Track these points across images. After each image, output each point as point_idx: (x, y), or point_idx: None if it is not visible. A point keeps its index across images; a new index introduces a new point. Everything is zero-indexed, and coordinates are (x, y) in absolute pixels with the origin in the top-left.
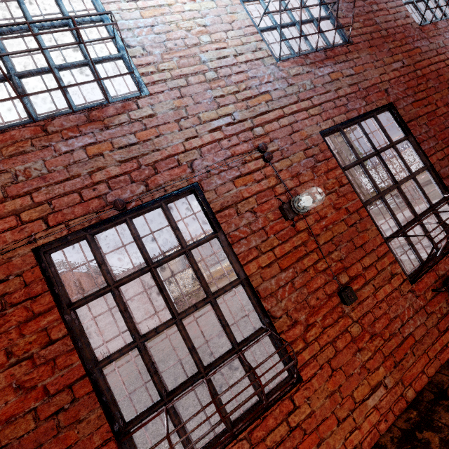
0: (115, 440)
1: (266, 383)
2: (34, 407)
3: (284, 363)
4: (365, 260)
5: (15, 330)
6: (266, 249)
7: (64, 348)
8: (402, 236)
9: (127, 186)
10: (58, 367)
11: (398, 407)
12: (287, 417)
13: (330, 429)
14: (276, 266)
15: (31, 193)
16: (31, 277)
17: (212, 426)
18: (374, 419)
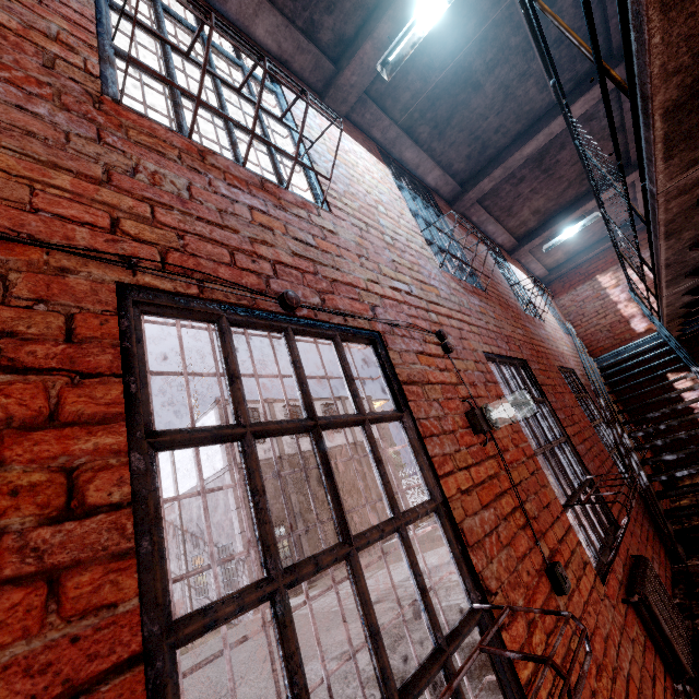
0: None
1: None
2: None
3: None
4: (556, 529)
5: None
6: (461, 464)
7: (105, 542)
8: (585, 502)
9: (298, 285)
10: (65, 605)
11: None
12: None
13: None
14: (476, 496)
15: (153, 205)
16: (93, 330)
17: None
18: None
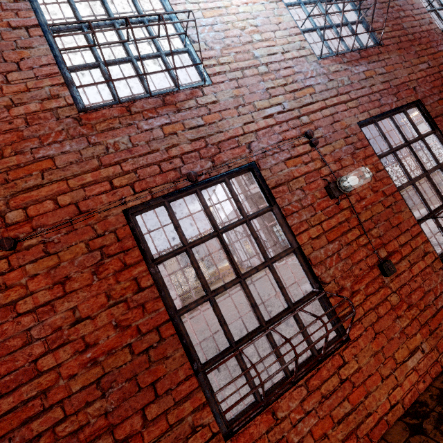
0: (195, 377)
1: (330, 330)
2: (129, 343)
3: (333, 324)
4: (401, 238)
5: (111, 277)
6: (314, 223)
7: (151, 295)
8: (435, 217)
9: (197, 161)
10: (147, 311)
11: (434, 370)
12: (338, 371)
13: (375, 384)
14: (324, 238)
15: (120, 163)
16: (123, 234)
17: (289, 361)
18: (413, 379)
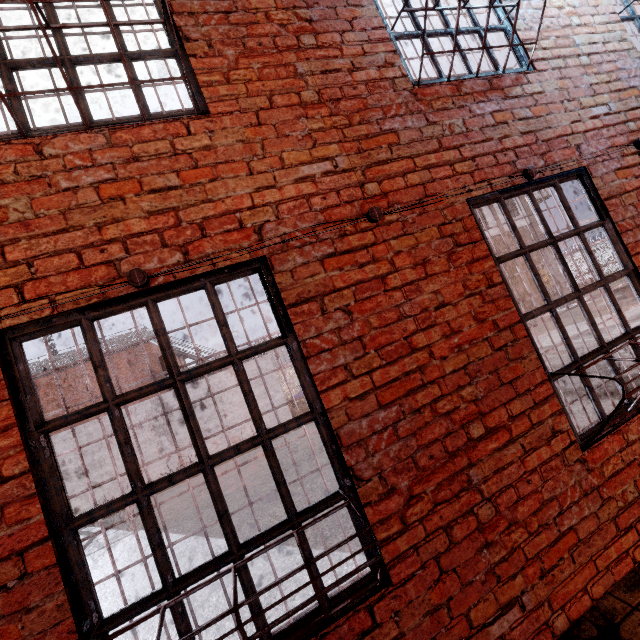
0: (549, 383)
1: None
2: (487, 337)
3: None
4: None
5: (464, 268)
6: None
7: (501, 293)
8: None
9: (529, 158)
10: (500, 308)
11: None
12: None
13: None
14: None
15: (458, 148)
16: (469, 224)
17: None
18: None
